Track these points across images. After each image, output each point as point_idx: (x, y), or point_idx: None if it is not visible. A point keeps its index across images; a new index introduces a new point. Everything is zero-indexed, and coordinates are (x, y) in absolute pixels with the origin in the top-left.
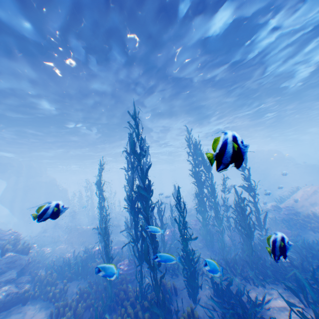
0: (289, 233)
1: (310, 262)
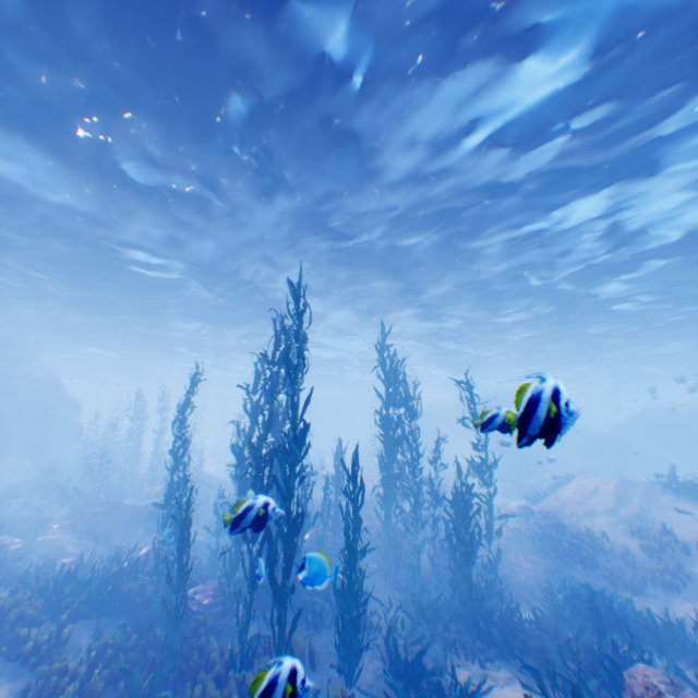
0: (541, 563)
1: (570, 622)
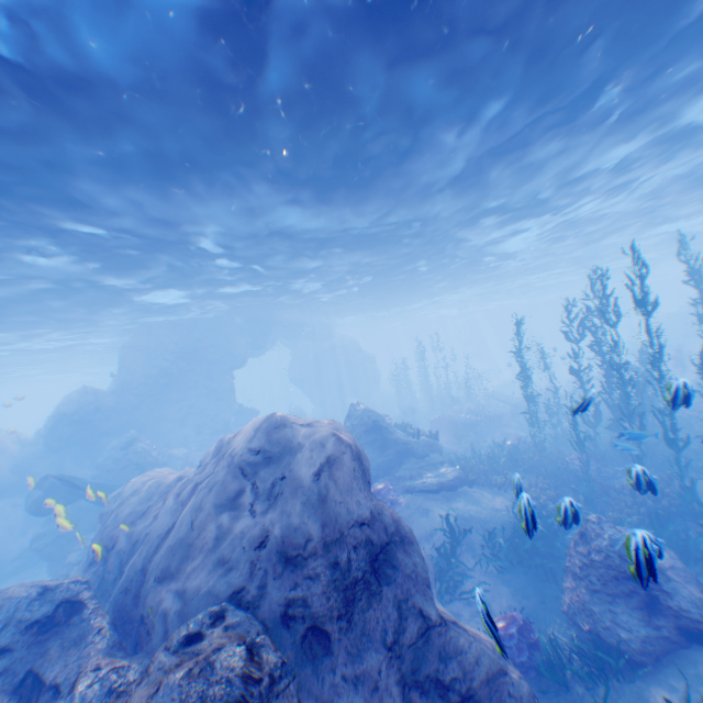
0: None
1: None
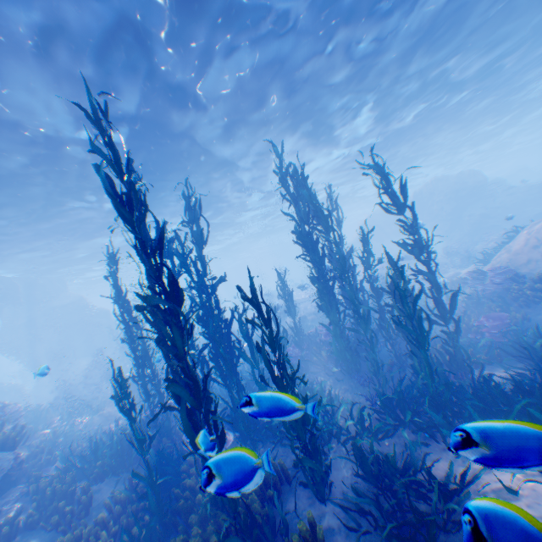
0: (506, 318)
1: None
